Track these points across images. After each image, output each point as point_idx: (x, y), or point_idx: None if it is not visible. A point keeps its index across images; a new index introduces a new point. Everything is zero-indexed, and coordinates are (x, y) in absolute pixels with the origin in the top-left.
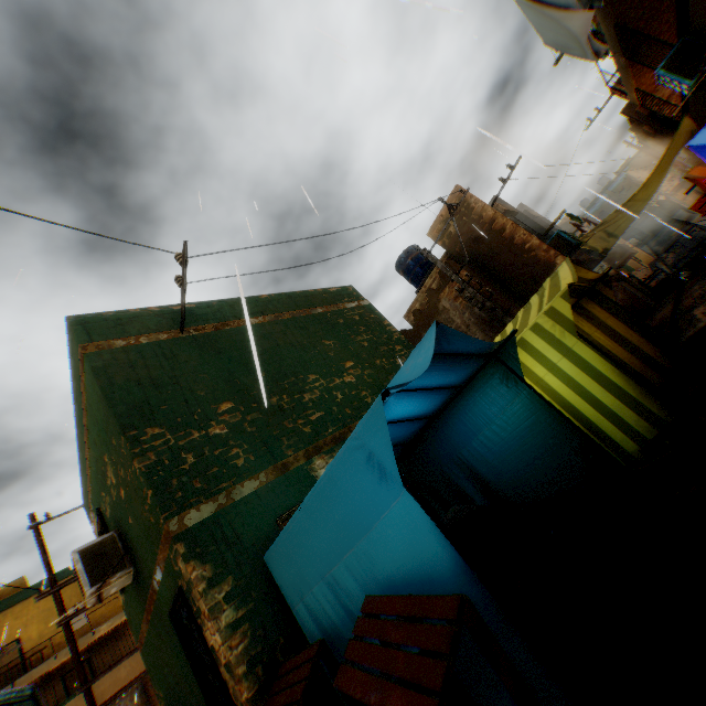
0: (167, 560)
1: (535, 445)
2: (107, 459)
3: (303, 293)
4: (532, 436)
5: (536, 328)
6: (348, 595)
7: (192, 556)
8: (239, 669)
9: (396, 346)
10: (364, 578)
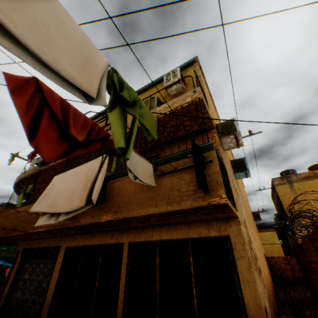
0: None
1: None
2: None
3: None
4: None
5: None
6: None
7: None
8: None
9: None
10: None
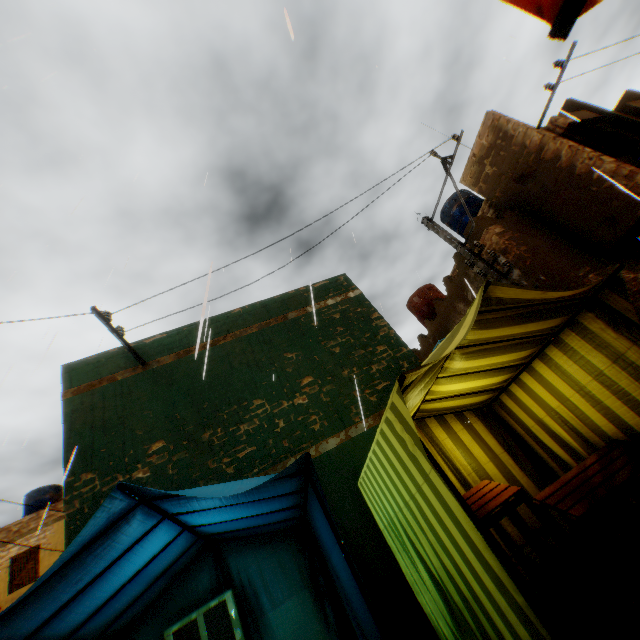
0: None
1: (368, 617)
2: None
3: (281, 297)
4: (363, 603)
5: (389, 424)
6: None
7: None
8: None
9: (378, 347)
10: None
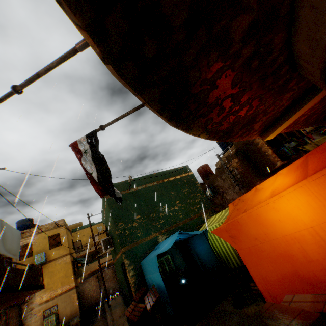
0: (121, 254)
1: (210, 257)
2: (109, 221)
3: (168, 171)
4: (209, 254)
5: (219, 224)
6: (153, 280)
7: (126, 258)
8: (132, 284)
9: (197, 194)
10: (155, 280)
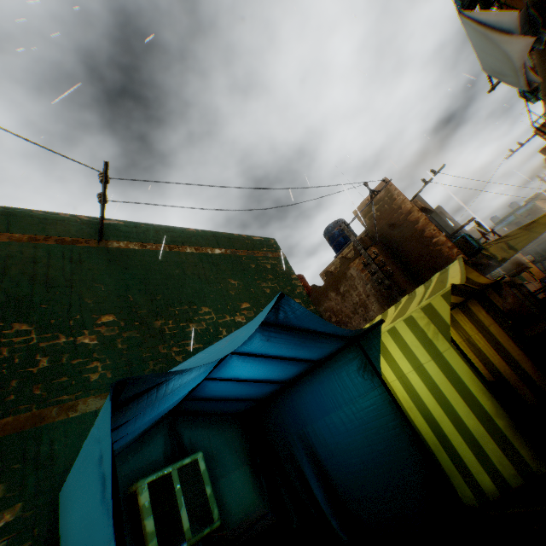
0: None
1: (378, 450)
2: None
3: (228, 235)
4: (377, 439)
5: (410, 321)
6: None
7: None
8: None
9: (295, 299)
10: None
